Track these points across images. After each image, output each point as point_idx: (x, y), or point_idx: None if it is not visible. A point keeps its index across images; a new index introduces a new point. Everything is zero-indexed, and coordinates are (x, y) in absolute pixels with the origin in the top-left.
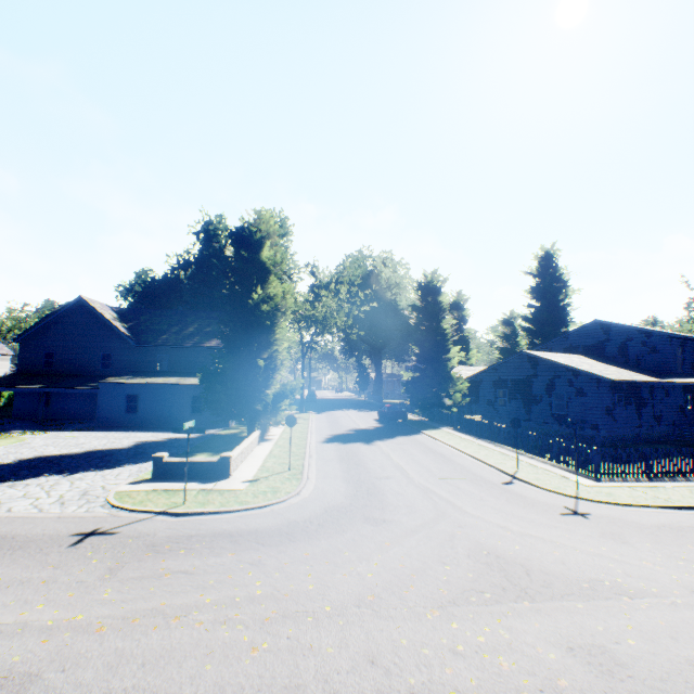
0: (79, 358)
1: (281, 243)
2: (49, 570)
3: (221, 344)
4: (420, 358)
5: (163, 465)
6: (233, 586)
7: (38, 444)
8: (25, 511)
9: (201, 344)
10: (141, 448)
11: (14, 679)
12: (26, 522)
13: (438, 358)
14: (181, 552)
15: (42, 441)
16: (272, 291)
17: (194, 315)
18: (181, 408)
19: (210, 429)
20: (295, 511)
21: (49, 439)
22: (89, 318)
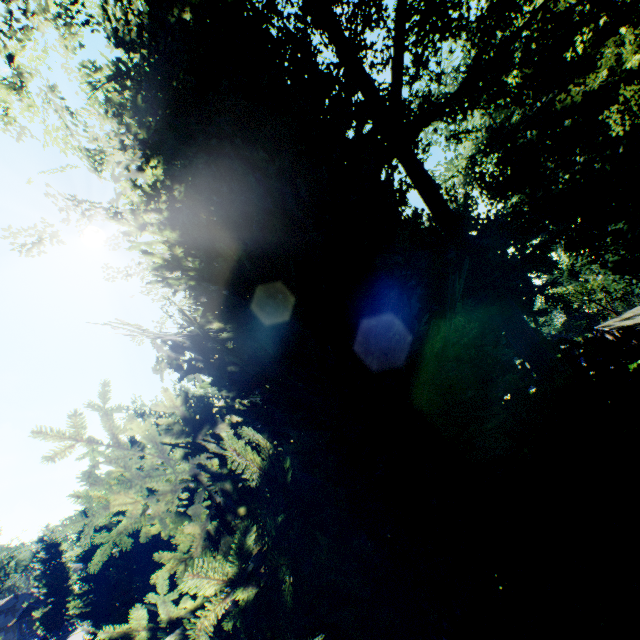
0: None
1: None
2: None
3: None
4: (52, 593)
5: None
6: None
7: None
8: None
9: None
10: None
11: None
12: None
13: (66, 586)
14: None
15: None
16: None
17: None
18: None
19: None
20: None
21: None
22: None
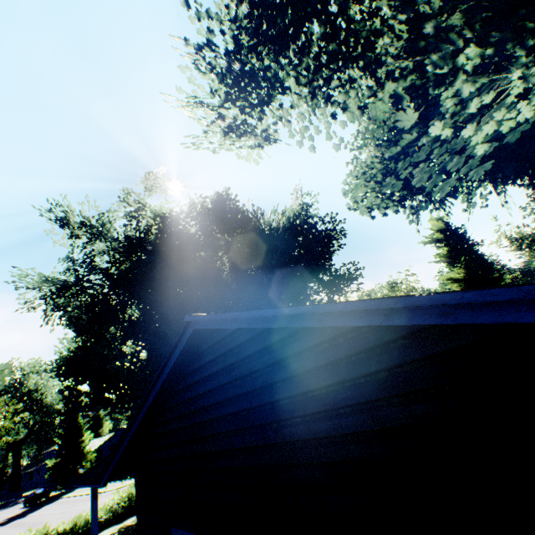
0: None
1: None
2: None
3: None
4: (63, 446)
5: None
6: None
7: None
8: None
9: None
10: None
11: None
12: None
13: (76, 442)
14: None
15: None
16: None
17: None
18: None
19: None
20: None
21: None
22: None
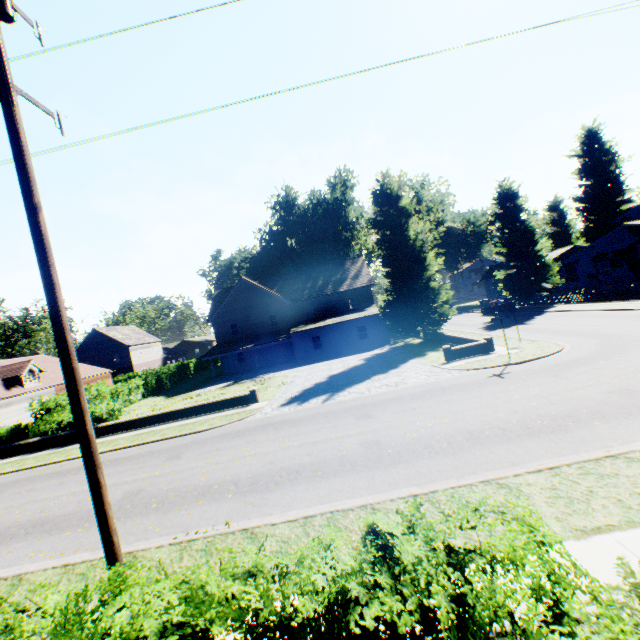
0: (254, 323)
1: (348, 195)
2: (523, 382)
3: (351, 286)
4: (511, 257)
5: (451, 352)
6: (637, 364)
7: (303, 374)
8: (427, 380)
9: (336, 290)
10: (376, 360)
11: (619, 390)
12: (444, 381)
13: (529, 252)
14: (569, 367)
15: (301, 373)
16: (418, 230)
17: (313, 271)
18: (351, 338)
19: (382, 347)
20: (583, 348)
21: (300, 372)
22: (251, 292)
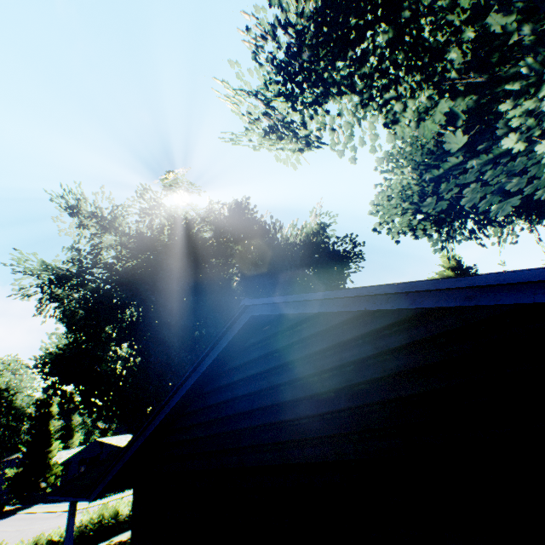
0: None
1: None
2: None
3: None
4: (27, 454)
5: None
6: None
7: None
8: None
9: None
10: None
11: None
12: None
13: (43, 452)
14: None
15: None
16: None
17: None
18: None
19: None
20: None
21: None
22: None
